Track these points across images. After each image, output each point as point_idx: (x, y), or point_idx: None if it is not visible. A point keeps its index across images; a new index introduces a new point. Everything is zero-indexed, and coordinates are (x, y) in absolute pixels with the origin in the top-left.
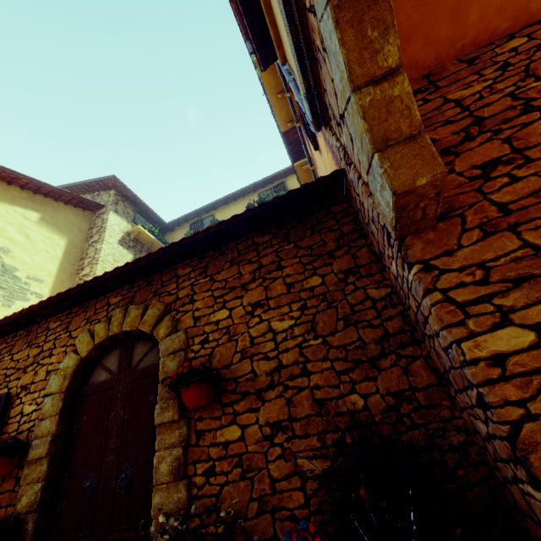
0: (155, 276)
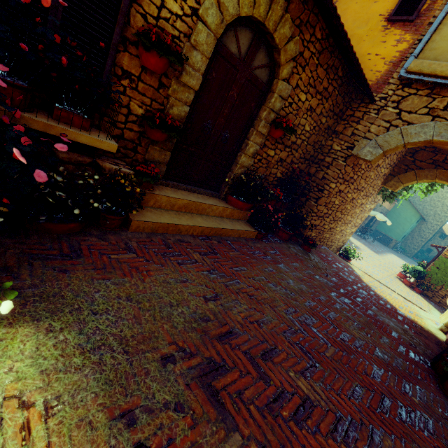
0: (311, 3)
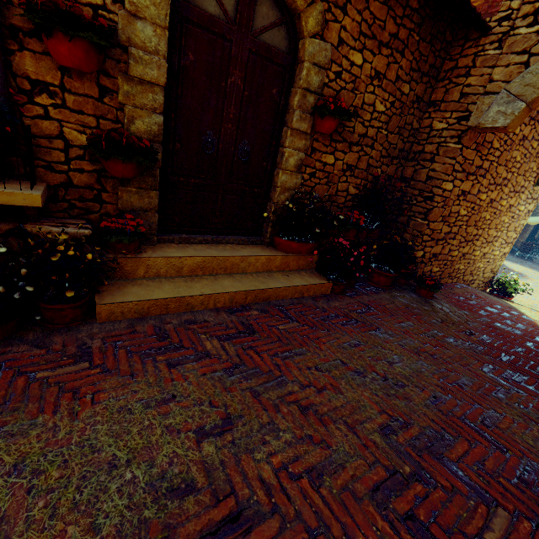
0: None
